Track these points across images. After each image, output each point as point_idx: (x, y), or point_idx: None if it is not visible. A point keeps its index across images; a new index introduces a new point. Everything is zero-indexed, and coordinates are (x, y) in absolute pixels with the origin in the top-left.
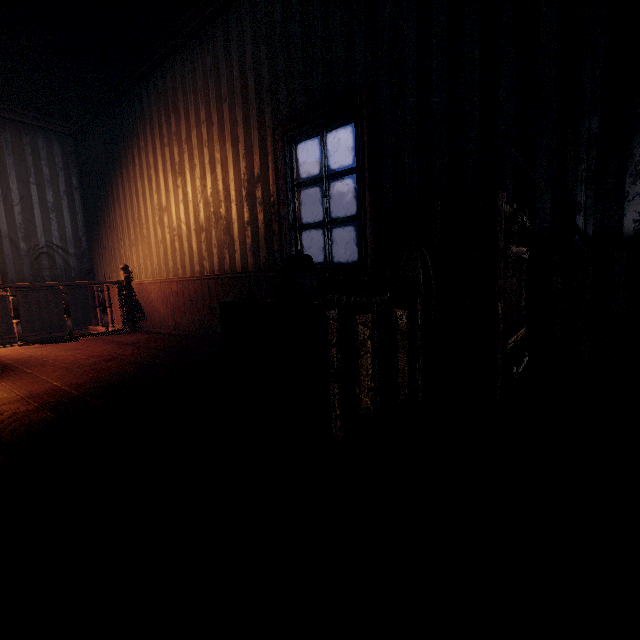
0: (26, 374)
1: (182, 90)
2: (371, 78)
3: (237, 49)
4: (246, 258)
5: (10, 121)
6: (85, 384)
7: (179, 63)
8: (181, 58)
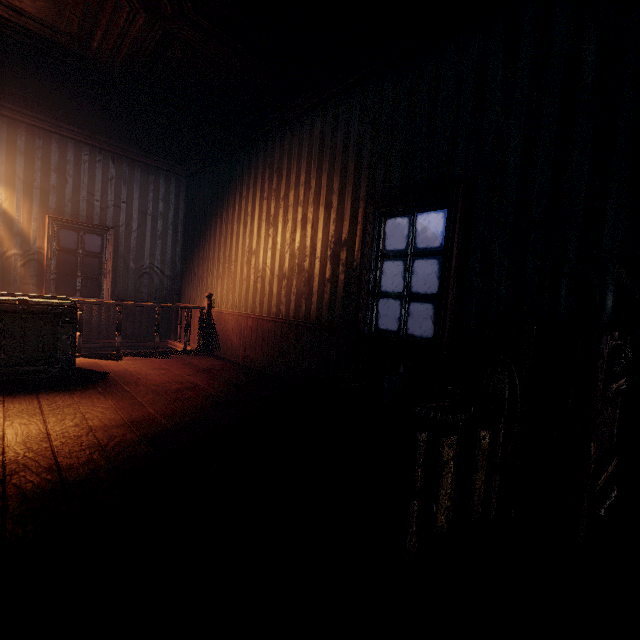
0: (126, 393)
1: (288, 155)
2: (470, 173)
3: (343, 129)
4: (321, 311)
5: (143, 164)
6: (174, 417)
7: (289, 133)
8: (292, 129)
